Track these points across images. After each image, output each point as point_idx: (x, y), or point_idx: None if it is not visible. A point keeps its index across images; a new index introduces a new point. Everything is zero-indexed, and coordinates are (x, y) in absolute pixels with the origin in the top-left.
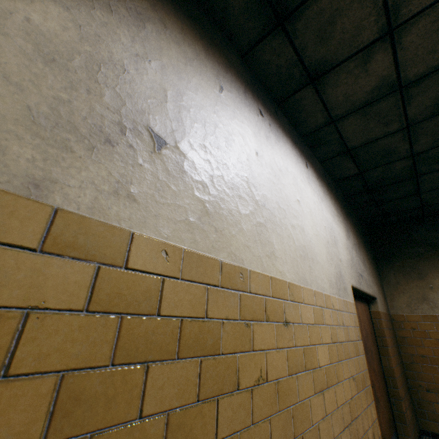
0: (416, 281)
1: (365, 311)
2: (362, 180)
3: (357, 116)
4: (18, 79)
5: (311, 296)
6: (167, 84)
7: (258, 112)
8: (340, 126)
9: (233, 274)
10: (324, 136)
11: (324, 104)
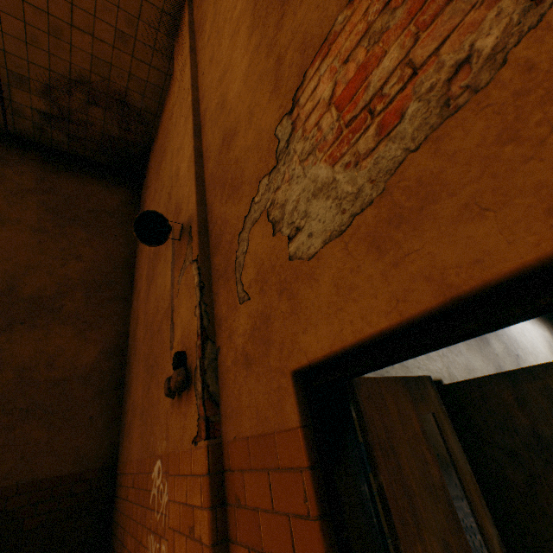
0: None
1: None
2: None
3: None
4: (511, 362)
5: None
6: (505, 336)
7: None
8: None
9: None
10: None
11: None
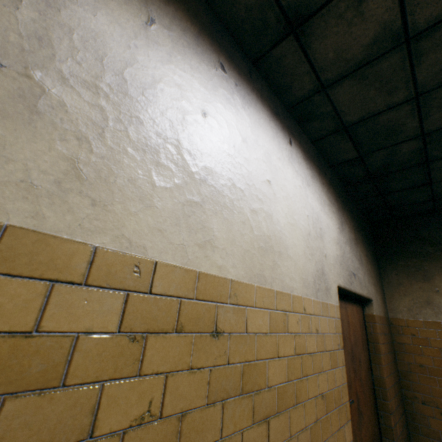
0: (421, 283)
1: (357, 314)
2: (363, 166)
3: (352, 81)
4: None
5: (269, 298)
6: None
7: (218, 66)
8: (333, 95)
9: (119, 266)
10: (315, 108)
11: (310, 64)
